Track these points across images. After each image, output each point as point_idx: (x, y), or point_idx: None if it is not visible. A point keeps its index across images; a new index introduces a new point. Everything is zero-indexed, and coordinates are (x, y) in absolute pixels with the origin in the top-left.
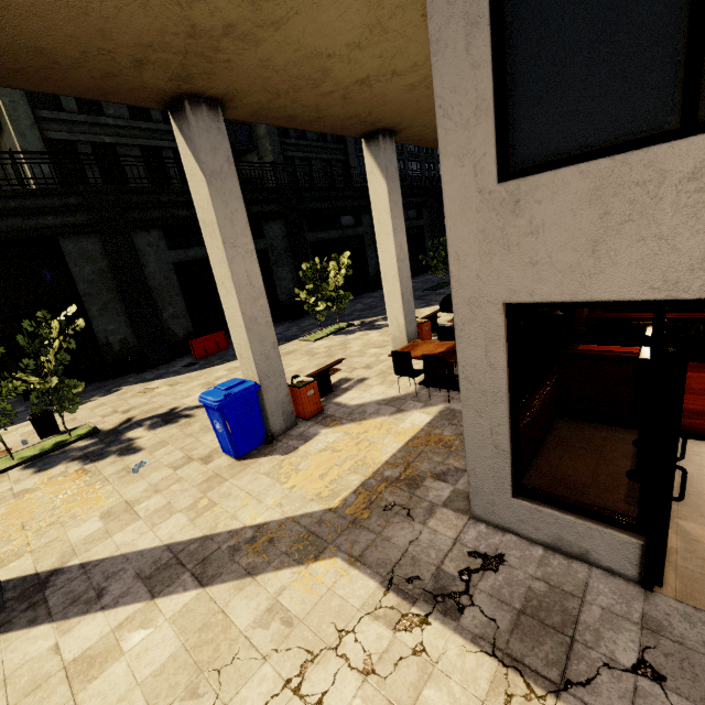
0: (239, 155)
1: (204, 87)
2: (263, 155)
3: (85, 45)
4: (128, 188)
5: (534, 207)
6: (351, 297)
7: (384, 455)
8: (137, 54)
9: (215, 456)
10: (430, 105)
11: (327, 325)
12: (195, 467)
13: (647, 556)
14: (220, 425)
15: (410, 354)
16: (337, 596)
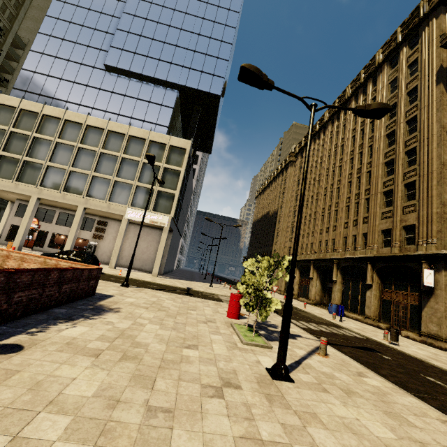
0: None
1: None
2: None
3: None
4: None
5: (16, 218)
6: None
7: None
8: None
9: None
10: None
11: None
12: None
13: None
14: None
15: None
16: None
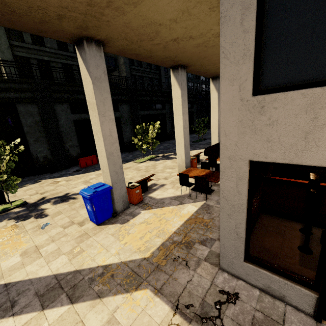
0: (110, 72)
1: (94, 34)
2: (121, 73)
3: (30, 3)
4: (53, 82)
5: (272, 111)
6: (159, 143)
7: (174, 228)
8: (59, 11)
9: (86, 222)
10: (205, 55)
11: (146, 155)
12: (75, 228)
13: (319, 304)
14: (90, 207)
15: (188, 175)
16: (147, 315)
